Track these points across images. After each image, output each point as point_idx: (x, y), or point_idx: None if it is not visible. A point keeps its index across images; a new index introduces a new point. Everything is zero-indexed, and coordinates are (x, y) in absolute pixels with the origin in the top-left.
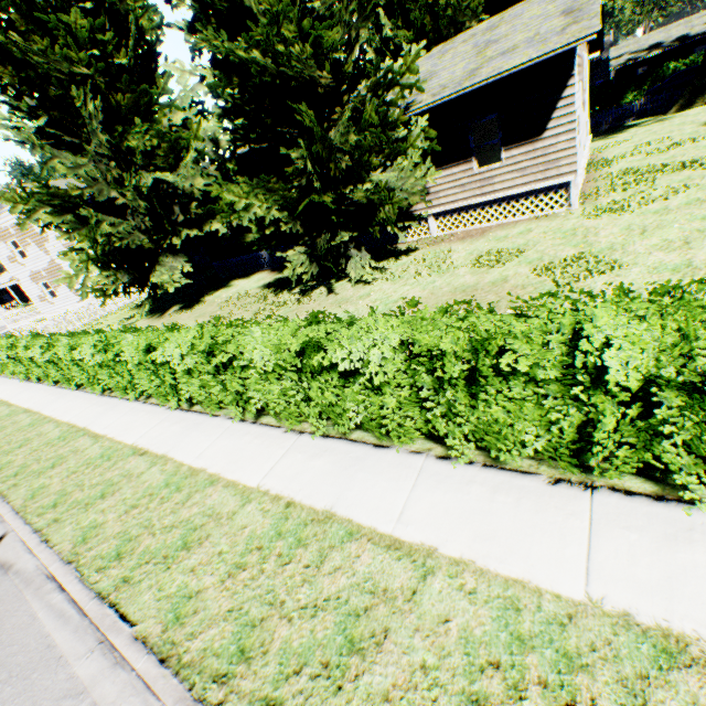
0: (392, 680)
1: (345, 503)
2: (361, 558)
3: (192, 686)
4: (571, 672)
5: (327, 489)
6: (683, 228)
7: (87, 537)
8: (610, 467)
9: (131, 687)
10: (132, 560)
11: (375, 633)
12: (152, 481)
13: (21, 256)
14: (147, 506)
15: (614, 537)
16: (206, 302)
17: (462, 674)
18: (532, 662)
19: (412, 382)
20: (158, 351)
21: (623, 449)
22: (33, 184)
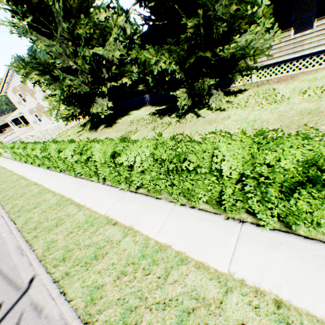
0: None
1: None
2: None
3: None
4: None
5: (313, 291)
6: None
7: (94, 298)
8: None
9: None
10: None
11: None
12: (130, 250)
13: (23, 101)
14: (133, 275)
15: None
16: (119, 123)
17: None
18: None
19: None
20: (123, 157)
21: None
22: (27, 59)
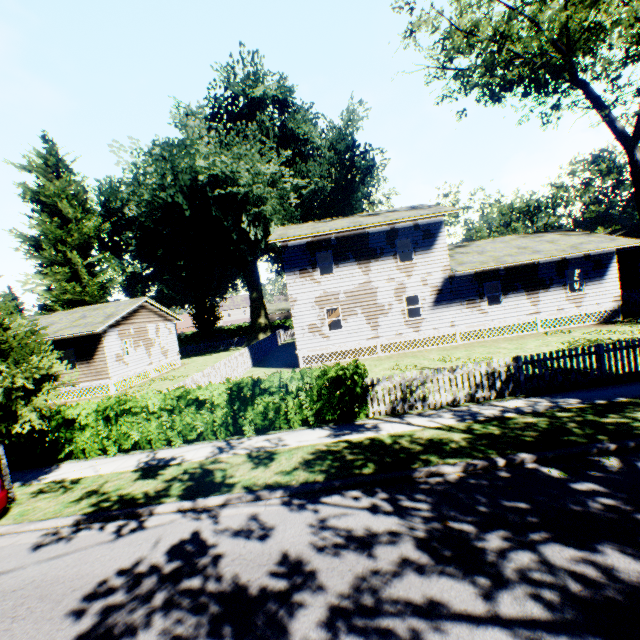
0: None
1: None
2: None
3: None
4: None
5: None
6: None
7: None
8: None
9: None
10: None
11: None
12: None
13: None
14: None
15: None
16: None
17: None
18: None
19: None
20: None
21: None
22: None
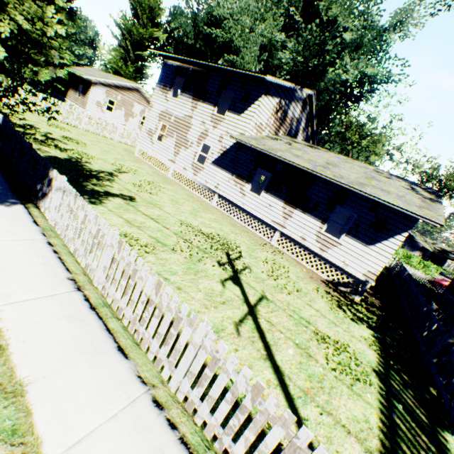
0: None
1: None
2: None
3: None
4: None
5: None
6: None
7: None
8: None
9: None
10: None
11: None
12: None
13: None
14: None
15: None
16: (1, 75)
17: None
18: None
19: None
20: None
21: None
22: None
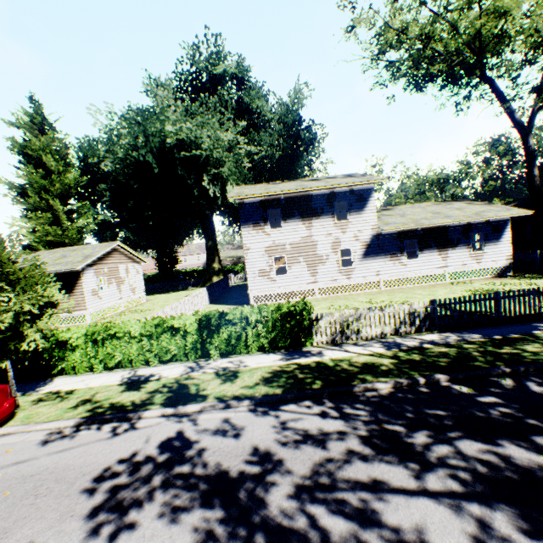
0: None
1: None
2: None
3: None
4: None
5: None
6: None
7: None
8: None
9: None
10: None
11: None
12: None
13: None
14: None
15: None
16: None
17: None
18: None
19: None
20: None
21: None
22: None
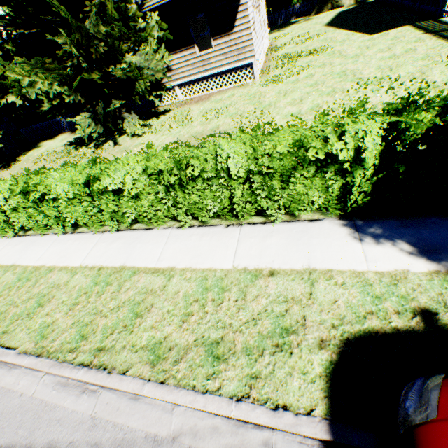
0: (155, 320)
1: (131, 260)
2: (140, 281)
3: (58, 359)
4: (224, 293)
5: (121, 256)
6: (302, 92)
7: None
8: (245, 214)
9: (24, 373)
10: (6, 322)
11: (147, 307)
12: (8, 281)
13: None
14: (8, 294)
15: (246, 242)
16: (22, 161)
17: (184, 308)
18: (210, 295)
19: (155, 190)
20: None
21: (249, 205)
22: None
